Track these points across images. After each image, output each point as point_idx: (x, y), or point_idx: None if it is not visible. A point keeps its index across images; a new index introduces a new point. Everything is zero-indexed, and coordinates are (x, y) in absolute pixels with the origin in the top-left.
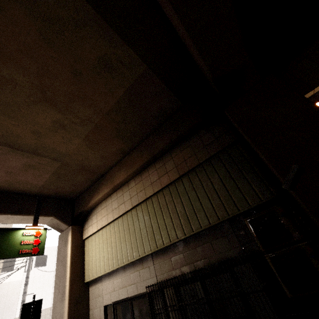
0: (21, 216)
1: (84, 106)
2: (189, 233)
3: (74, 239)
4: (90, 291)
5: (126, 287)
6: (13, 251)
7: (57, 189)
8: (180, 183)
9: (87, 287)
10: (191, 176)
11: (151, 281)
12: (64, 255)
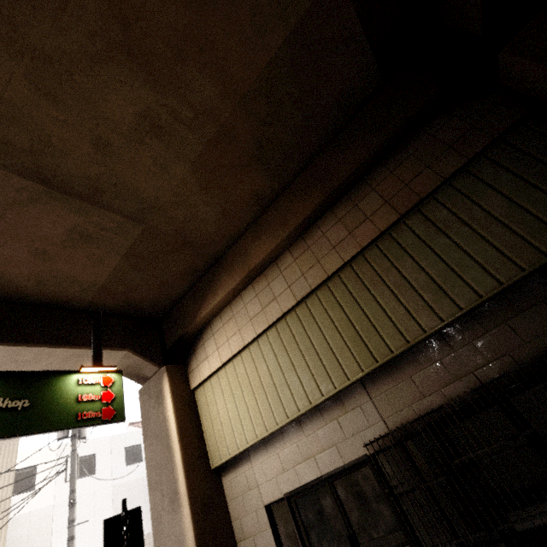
0: (67, 349)
1: (205, 74)
2: (451, 314)
3: (175, 389)
4: (226, 484)
5: (313, 457)
6: (65, 416)
7: (130, 293)
8: (403, 230)
9: (219, 478)
10: (427, 209)
11: (374, 432)
12: (159, 424)
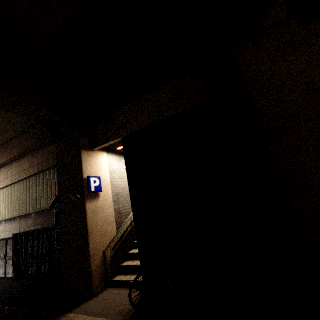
0: None
1: None
2: (35, 210)
3: None
4: None
5: (5, 232)
6: None
7: None
8: (39, 177)
9: None
10: (45, 174)
11: (17, 232)
12: None
